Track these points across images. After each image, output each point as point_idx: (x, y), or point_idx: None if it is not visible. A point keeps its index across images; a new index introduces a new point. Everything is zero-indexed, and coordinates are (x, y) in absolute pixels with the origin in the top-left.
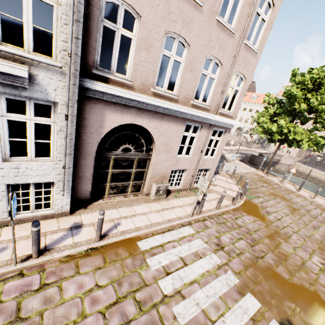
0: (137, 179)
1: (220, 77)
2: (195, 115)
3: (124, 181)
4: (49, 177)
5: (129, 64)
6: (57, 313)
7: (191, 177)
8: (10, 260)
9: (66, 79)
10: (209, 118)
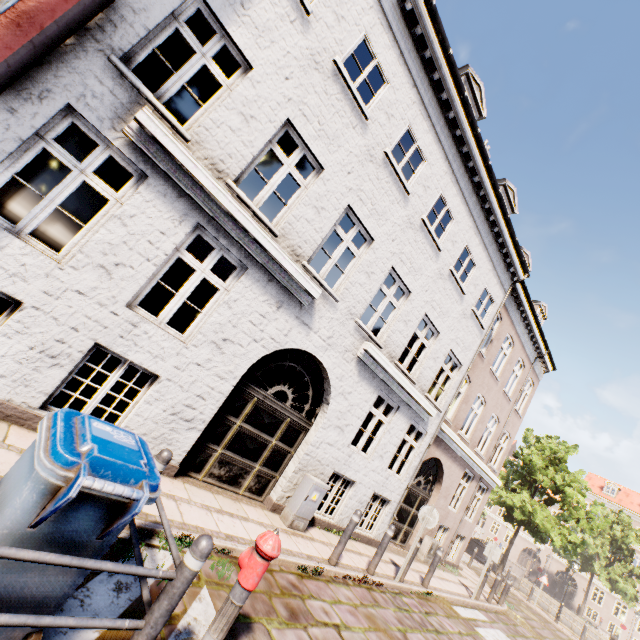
0: (411, 523)
1: (495, 432)
2: (474, 463)
3: (401, 522)
4: (392, 495)
5: (454, 409)
6: (456, 639)
7: (449, 543)
8: (387, 575)
9: (438, 419)
10: (484, 471)
